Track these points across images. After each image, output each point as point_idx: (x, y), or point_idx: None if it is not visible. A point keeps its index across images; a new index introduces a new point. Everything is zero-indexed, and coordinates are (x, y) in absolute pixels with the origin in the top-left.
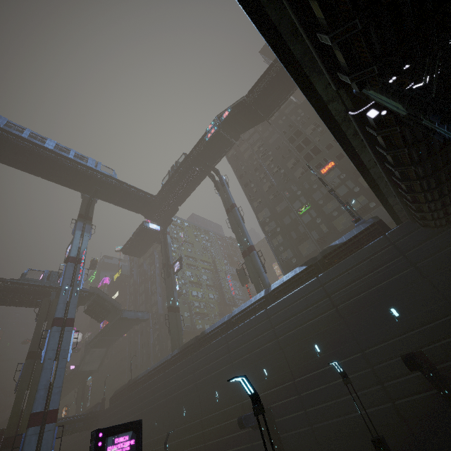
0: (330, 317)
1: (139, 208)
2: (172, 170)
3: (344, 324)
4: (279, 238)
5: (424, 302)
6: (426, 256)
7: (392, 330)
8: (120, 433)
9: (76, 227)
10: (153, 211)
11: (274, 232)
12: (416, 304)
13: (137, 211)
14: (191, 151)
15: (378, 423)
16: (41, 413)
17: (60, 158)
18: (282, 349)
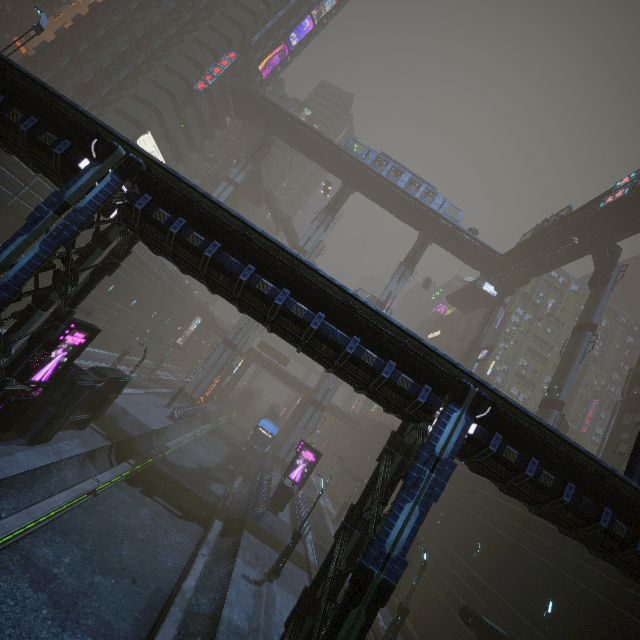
0: (506, 542)
1: (474, 264)
2: (540, 226)
3: (511, 561)
4: (638, 419)
5: (581, 637)
6: (637, 614)
7: (533, 614)
8: (310, 450)
9: (397, 271)
10: (493, 272)
11: (637, 404)
12: (573, 627)
13: (471, 265)
14: (574, 212)
15: (457, 635)
16: (318, 402)
17: (406, 198)
18: (462, 519)
